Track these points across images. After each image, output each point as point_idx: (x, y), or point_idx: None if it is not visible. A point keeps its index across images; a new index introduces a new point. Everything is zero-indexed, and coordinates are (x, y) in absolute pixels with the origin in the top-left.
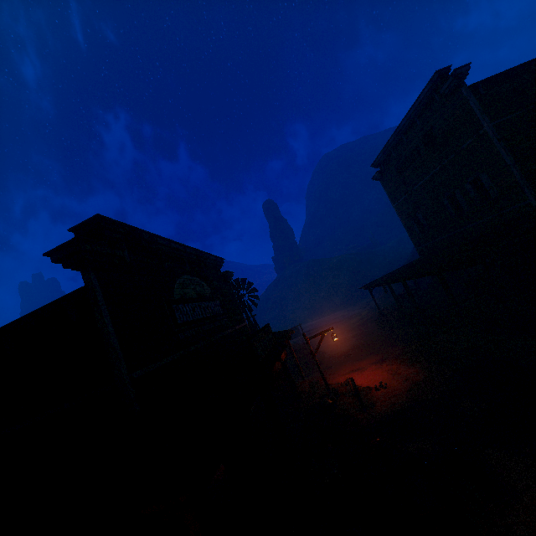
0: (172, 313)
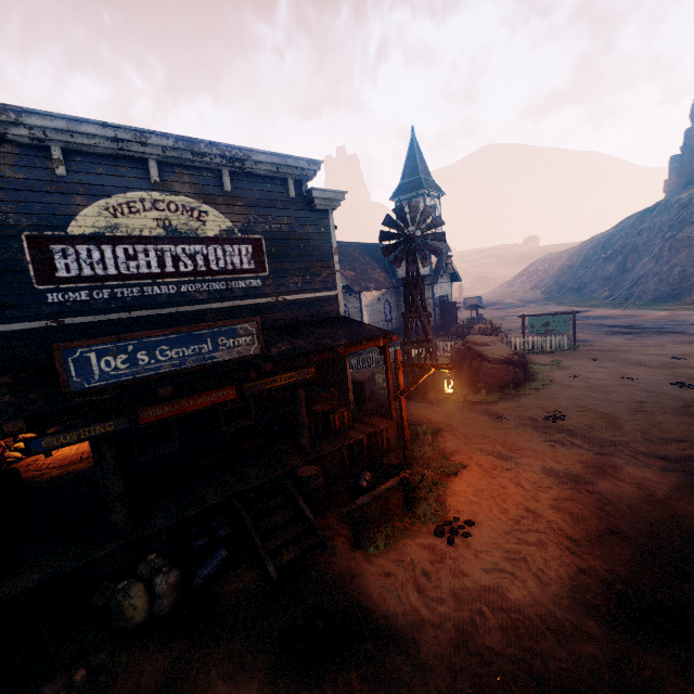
0: (46, 259)
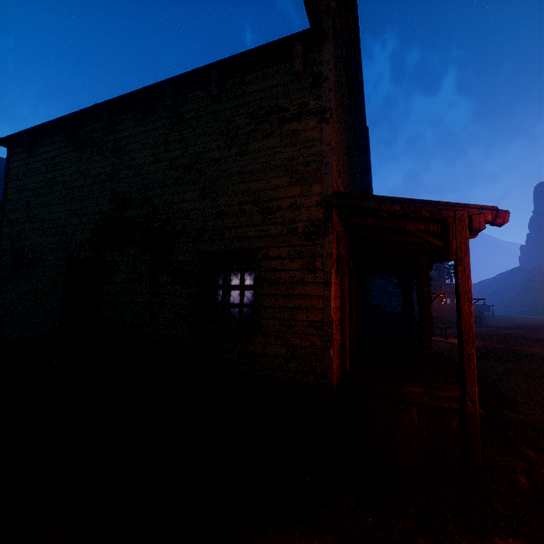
0: None
